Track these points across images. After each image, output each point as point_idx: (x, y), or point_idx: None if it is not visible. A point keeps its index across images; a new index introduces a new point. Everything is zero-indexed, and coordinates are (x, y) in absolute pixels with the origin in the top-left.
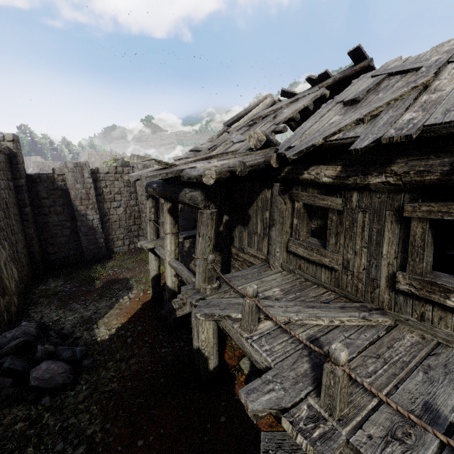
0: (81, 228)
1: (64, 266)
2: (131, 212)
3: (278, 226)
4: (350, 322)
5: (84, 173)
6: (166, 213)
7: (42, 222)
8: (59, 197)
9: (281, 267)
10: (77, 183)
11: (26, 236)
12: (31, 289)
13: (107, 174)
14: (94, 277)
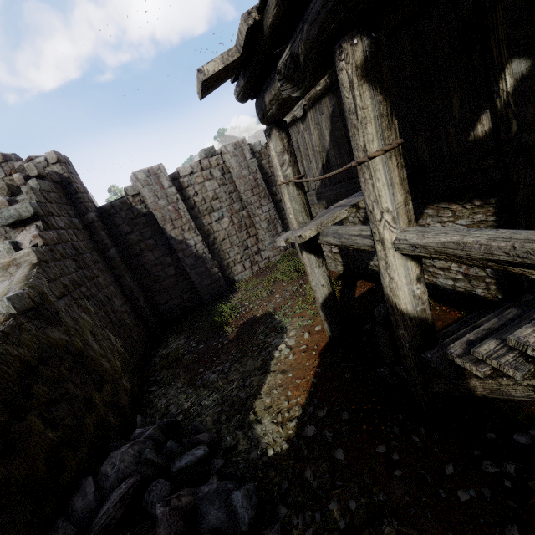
0: (185, 260)
1: (183, 316)
2: (239, 220)
3: None
4: None
5: (162, 182)
6: (354, 85)
7: (137, 266)
8: (145, 226)
9: None
10: (159, 199)
11: (123, 289)
12: (150, 357)
13: (191, 175)
14: (222, 323)
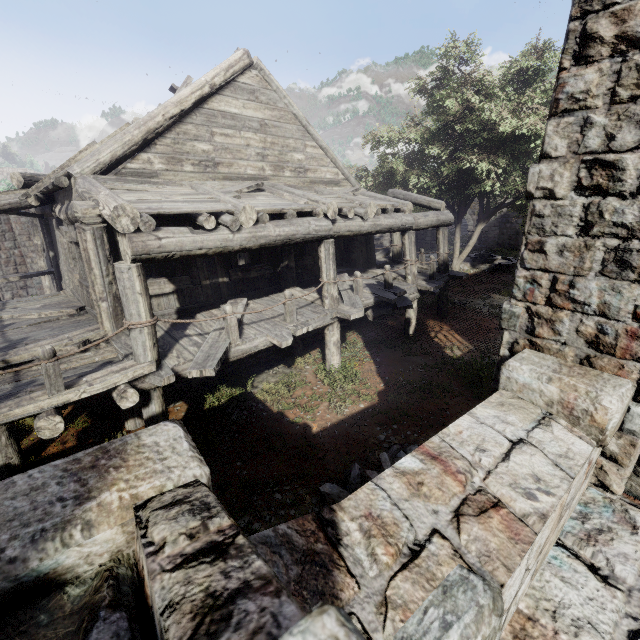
0: None
1: None
2: (9, 257)
3: (63, 257)
4: (51, 314)
5: None
6: None
7: None
8: None
9: (72, 293)
10: None
11: None
12: None
13: None
14: None
